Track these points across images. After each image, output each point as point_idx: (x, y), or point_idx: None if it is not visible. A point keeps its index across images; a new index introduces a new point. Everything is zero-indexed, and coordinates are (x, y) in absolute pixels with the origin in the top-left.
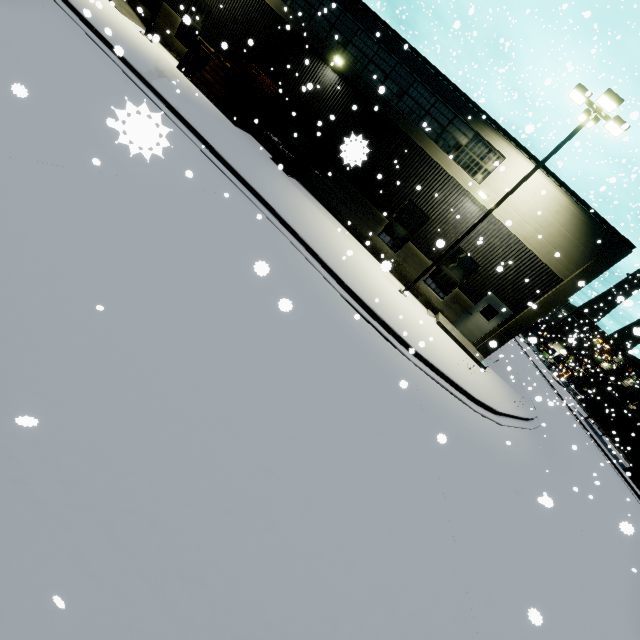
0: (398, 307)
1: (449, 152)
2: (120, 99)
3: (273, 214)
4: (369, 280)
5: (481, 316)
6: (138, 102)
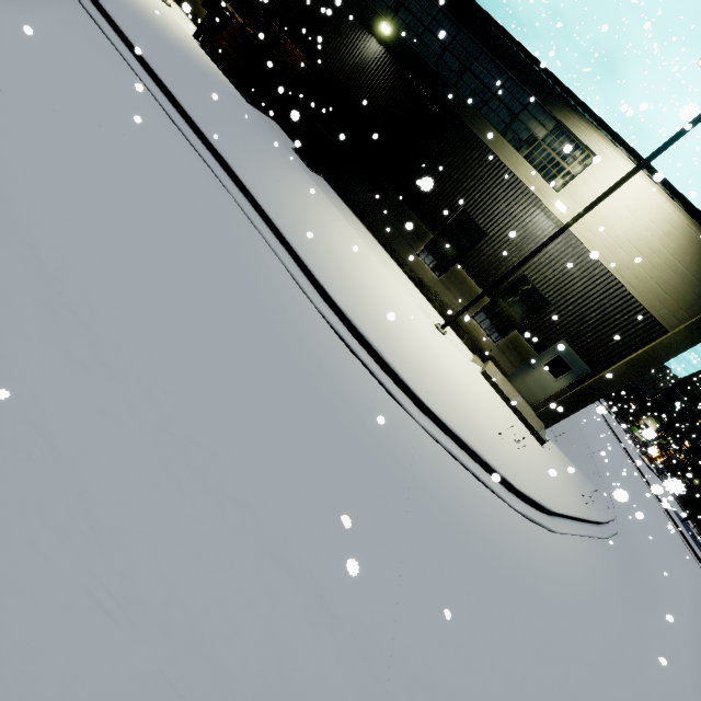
0: (421, 343)
1: (519, 148)
2: (28, 6)
3: (243, 192)
4: (383, 302)
5: (546, 371)
6: (70, 23)
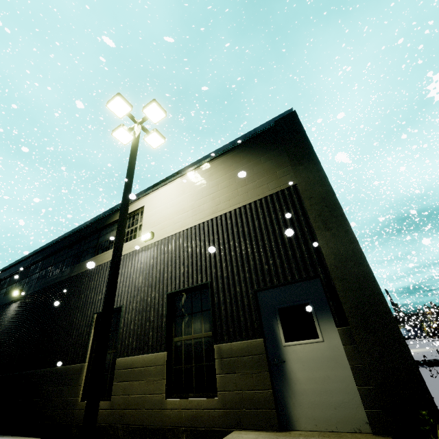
0: None
1: (109, 249)
2: None
3: None
4: None
5: (296, 343)
6: None
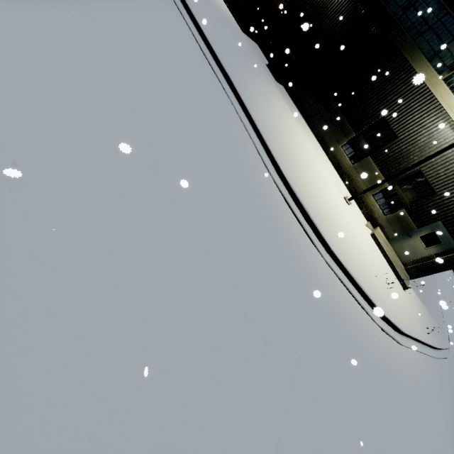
0: (333, 209)
1: (441, 72)
2: None
3: (237, 99)
4: (313, 178)
5: (420, 241)
6: None
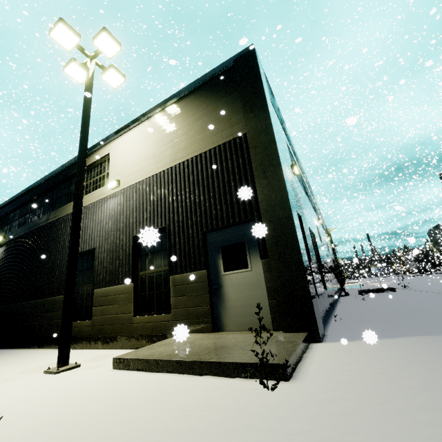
0: None
1: None
2: None
3: None
4: None
5: (232, 272)
6: None
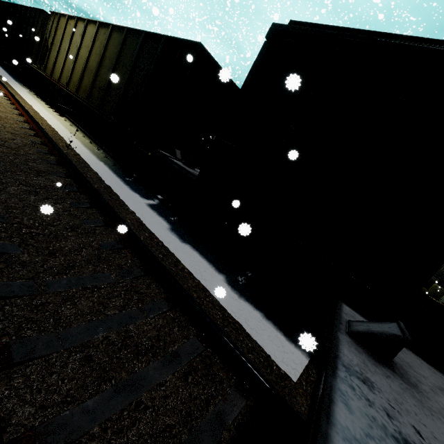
0: None
1: None
2: None
3: None
4: None
5: None
6: None
